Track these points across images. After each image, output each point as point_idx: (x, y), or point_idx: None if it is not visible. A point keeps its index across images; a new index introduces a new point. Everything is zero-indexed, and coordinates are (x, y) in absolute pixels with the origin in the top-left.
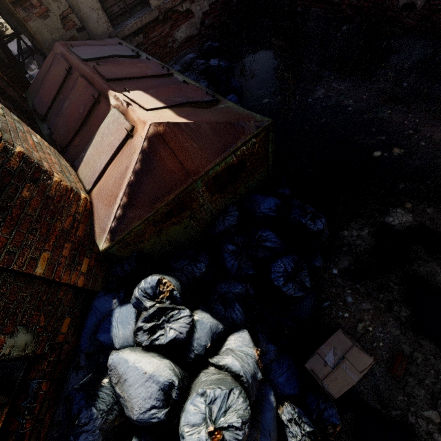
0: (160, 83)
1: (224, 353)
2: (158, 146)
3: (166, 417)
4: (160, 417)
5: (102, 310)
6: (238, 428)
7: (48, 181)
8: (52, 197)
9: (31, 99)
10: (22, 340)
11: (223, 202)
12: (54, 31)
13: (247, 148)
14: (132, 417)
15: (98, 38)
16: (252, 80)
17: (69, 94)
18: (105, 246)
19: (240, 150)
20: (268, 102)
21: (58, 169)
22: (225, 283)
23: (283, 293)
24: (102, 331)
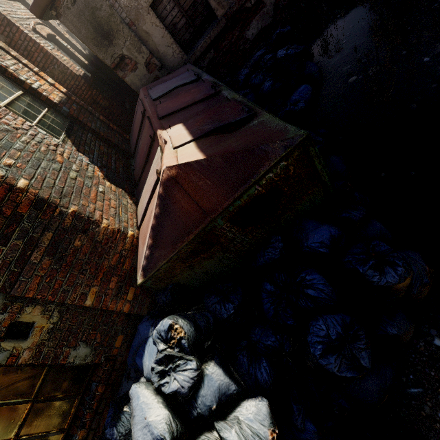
0: (205, 106)
1: (230, 421)
2: (172, 189)
3: None
4: None
5: (142, 335)
6: None
7: (97, 229)
8: (100, 241)
9: (131, 139)
10: (83, 352)
11: (263, 231)
12: (142, 78)
13: (276, 174)
14: None
15: (176, 69)
16: (337, 56)
17: (141, 134)
18: (140, 281)
19: (266, 178)
20: (355, 80)
21: (113, 212)
22: (260, 328)
23: (321, 366)
24: (138, 355)
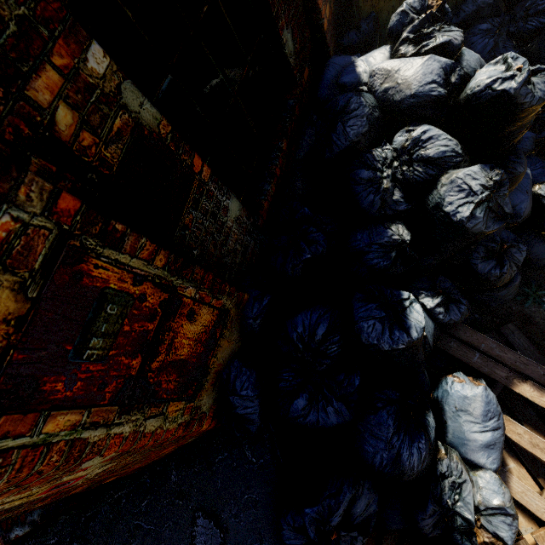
0: None
1: None
2: None
3: (445, 94)
4: (441, 92)
5: (341, 63)
6: None
7: None
8: None
9: None
10: (289, 44)
11: None
12: None
13: None
14: (409, 94)
15: None
16: None
17: None
18: None
19: None
20: None
21: None
22: None
23: None
24: (346, 74)
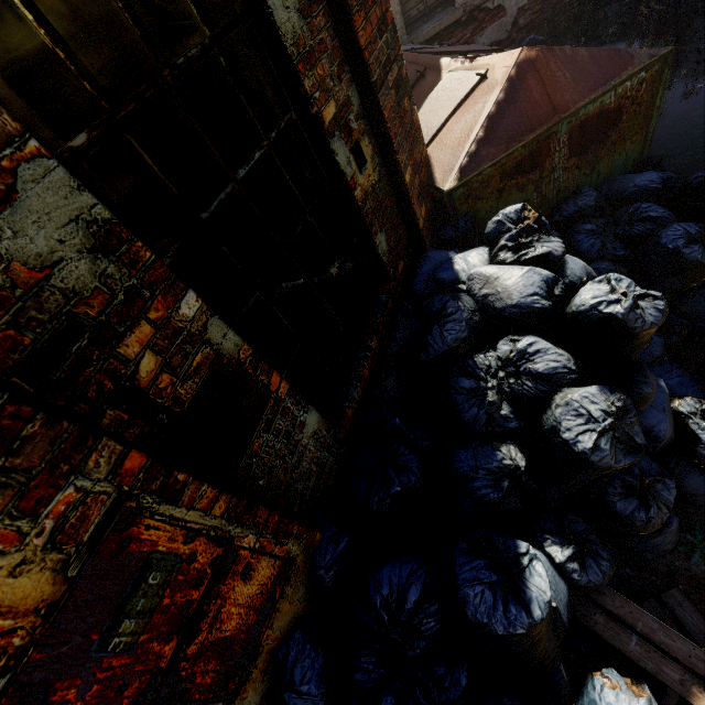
0: None
1: None
2: (526, 74)
3: (550, 307)
4: (544, 304)
5: (438, 258)
6: (657, 298)
7: (413, 107)
8: (414, 123)
9: None
10: (383, 245)
11: (576, 178)
12: None
13: (631, 87)
14: (510, 304)
15: None
16: None
17: None
18: (452, 186)
19: (623, 87)
20: None
21: None
22: None
23: (682, 258)
24: (443, 270)
